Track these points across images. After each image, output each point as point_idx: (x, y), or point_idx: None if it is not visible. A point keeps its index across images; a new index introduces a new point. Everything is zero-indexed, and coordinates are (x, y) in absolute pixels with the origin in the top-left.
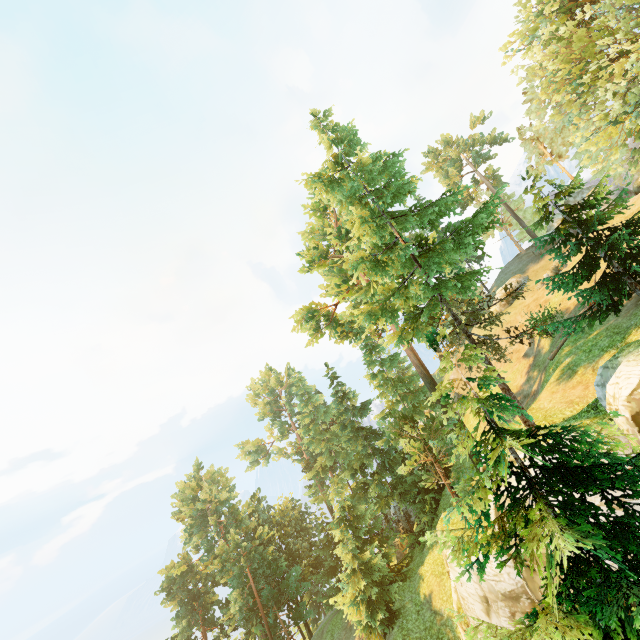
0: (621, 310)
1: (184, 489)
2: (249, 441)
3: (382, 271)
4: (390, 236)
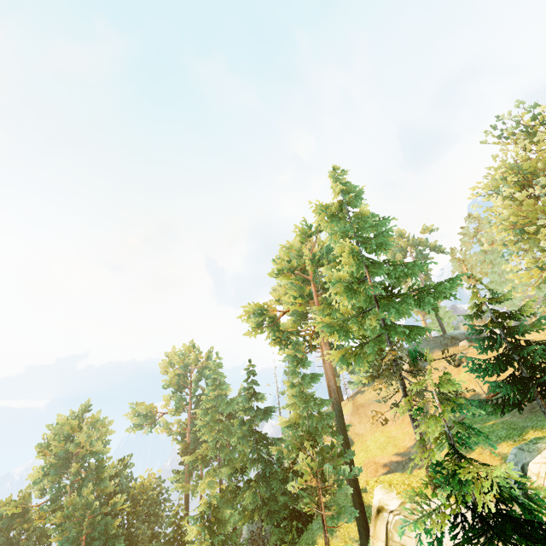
0: (516, 411)
1: (63, 424)
2: (144, 403)
3: (353, 295)
4: (360, 274)
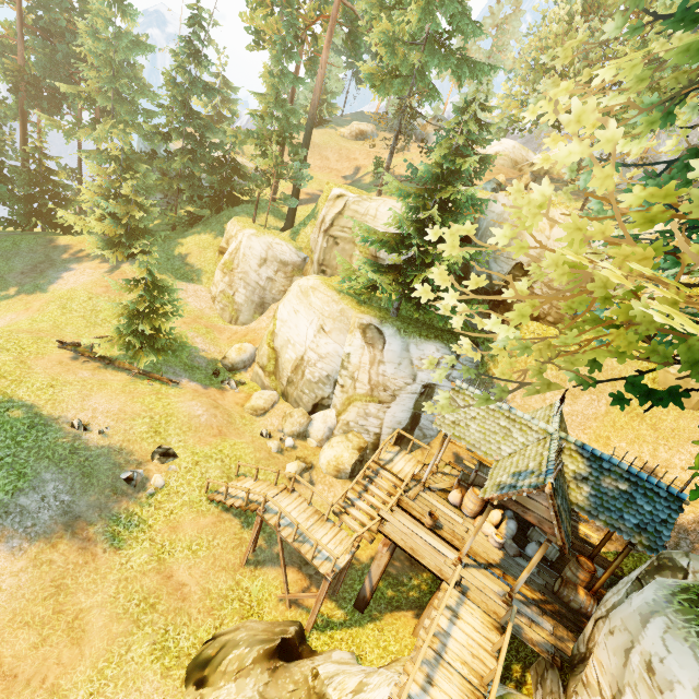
0: None
1: None
2: None
3: (425, 19)
4: None
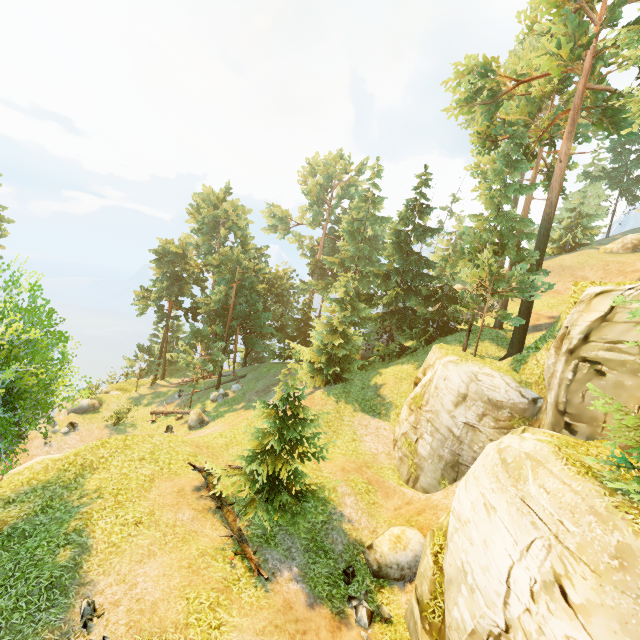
0: None
1: (208, 195)
2: (279, 207)
3: None
4: None
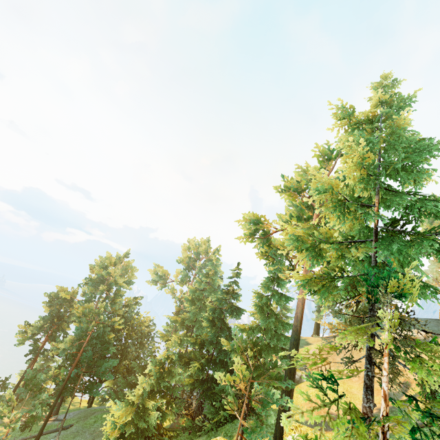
0: None
1: (108, 258)
2: (162, 268)
3: (341, 213)
4: (368, 201)
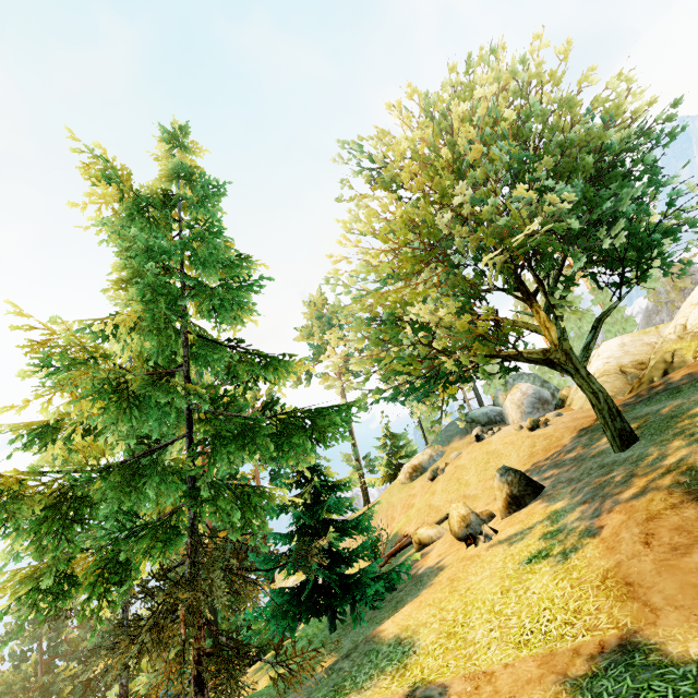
0: None
1: None
2: None
3: None
4: None
